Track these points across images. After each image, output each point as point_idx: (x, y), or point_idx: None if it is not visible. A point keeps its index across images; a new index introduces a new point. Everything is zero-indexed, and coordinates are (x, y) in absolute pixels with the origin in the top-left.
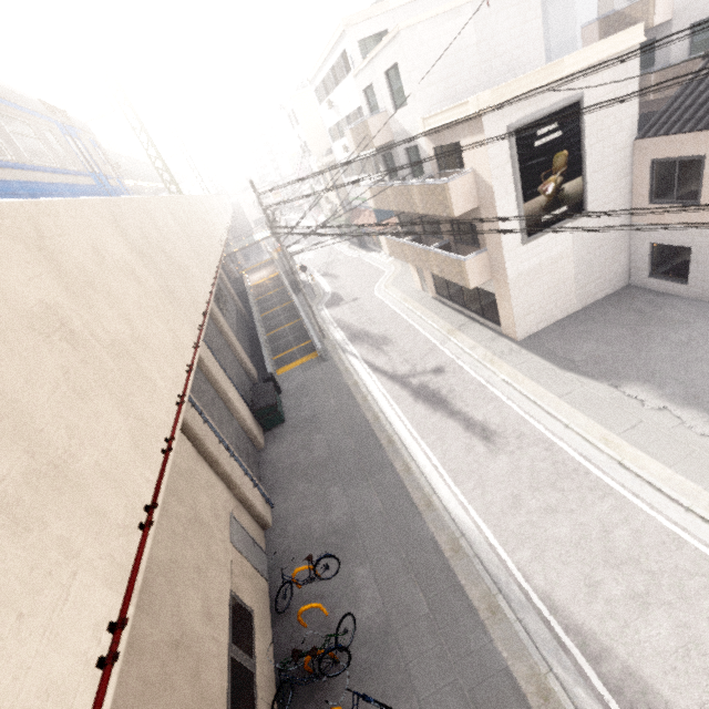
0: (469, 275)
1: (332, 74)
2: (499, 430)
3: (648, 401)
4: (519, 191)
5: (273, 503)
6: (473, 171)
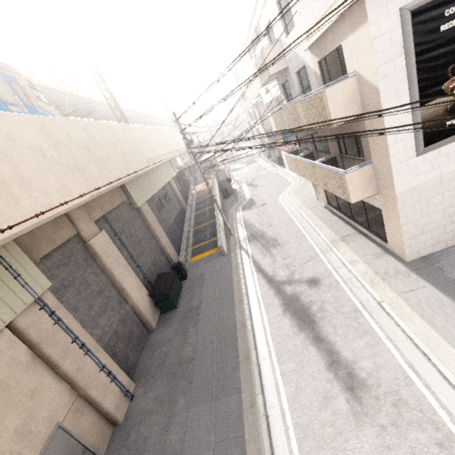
0: (349, 188)
1: (256, 33)
2: (369, 382)
3: None
4: (414, 89)
5: (134, 394)
6: (356, 74)
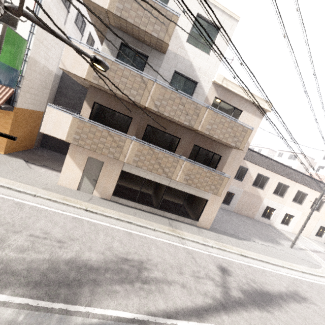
0: (225, 187)
1: None
2: (293, 288)
3: (263, 243)
4: None
5: None
6: None
